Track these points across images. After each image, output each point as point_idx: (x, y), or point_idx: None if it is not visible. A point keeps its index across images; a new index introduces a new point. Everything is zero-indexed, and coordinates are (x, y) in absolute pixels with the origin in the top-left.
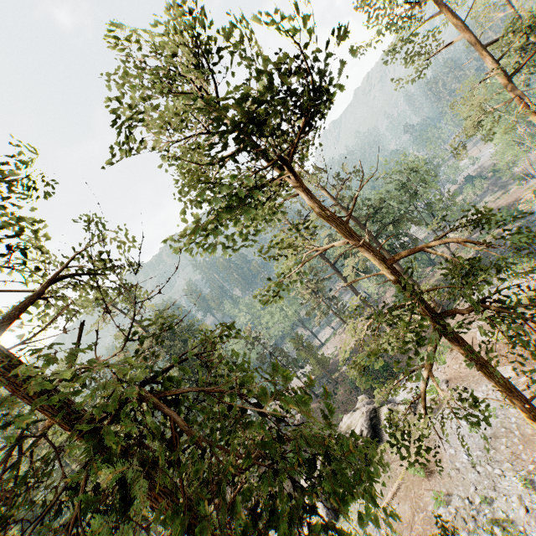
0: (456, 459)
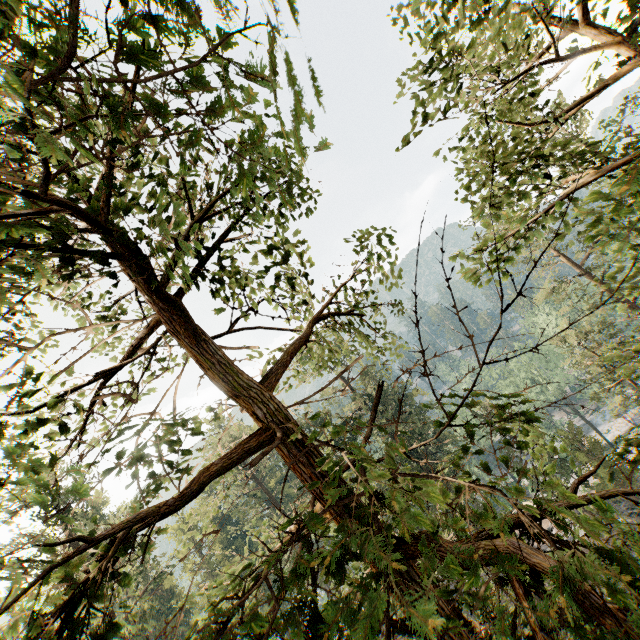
0: None
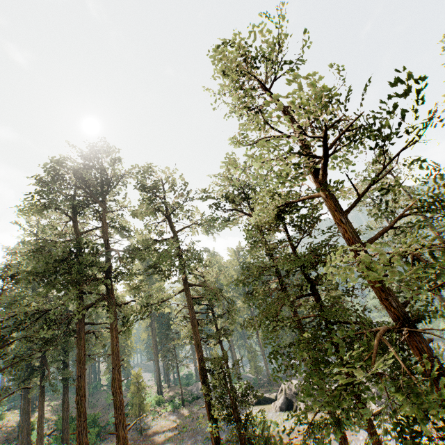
0: (356, 440)
